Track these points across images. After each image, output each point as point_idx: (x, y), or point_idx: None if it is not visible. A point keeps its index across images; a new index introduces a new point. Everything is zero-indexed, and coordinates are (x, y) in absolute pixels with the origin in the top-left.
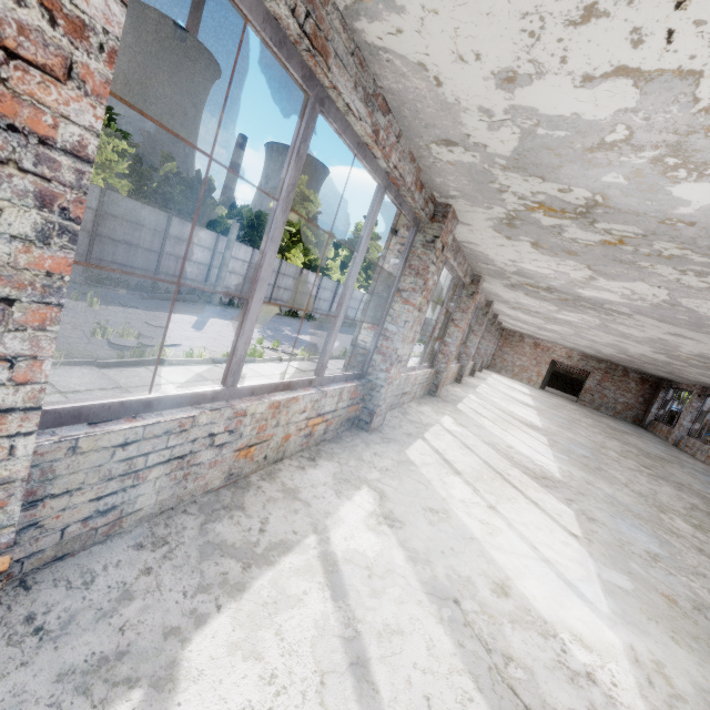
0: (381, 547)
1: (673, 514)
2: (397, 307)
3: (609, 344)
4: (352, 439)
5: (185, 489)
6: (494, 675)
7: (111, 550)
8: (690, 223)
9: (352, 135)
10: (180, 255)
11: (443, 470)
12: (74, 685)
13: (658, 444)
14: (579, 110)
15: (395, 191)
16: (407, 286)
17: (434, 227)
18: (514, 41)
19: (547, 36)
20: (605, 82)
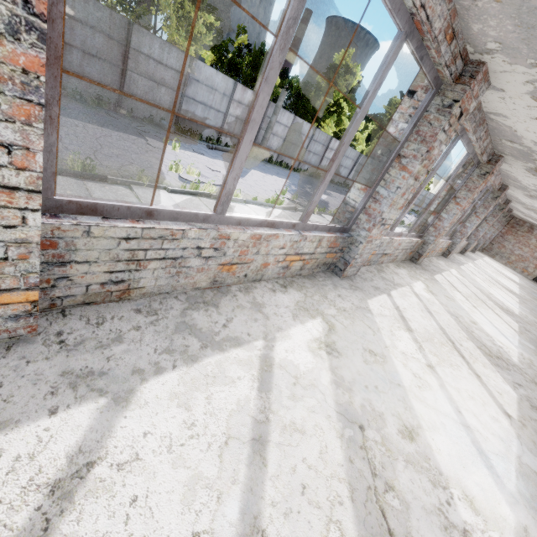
0: (313, 366)
1: None
2: (393, 173)
3: None
4: (323, 280)
5: (178, 282)
6: (370, 494)
7: (120, 308)
8: None
9: None
10: (239, 117)
11: (396, 324)
12: (70, 381)
13: None
14: None
15: (418, 40)
16: (409, 153)
17: (456, 90)
18: None
19: None
20: None
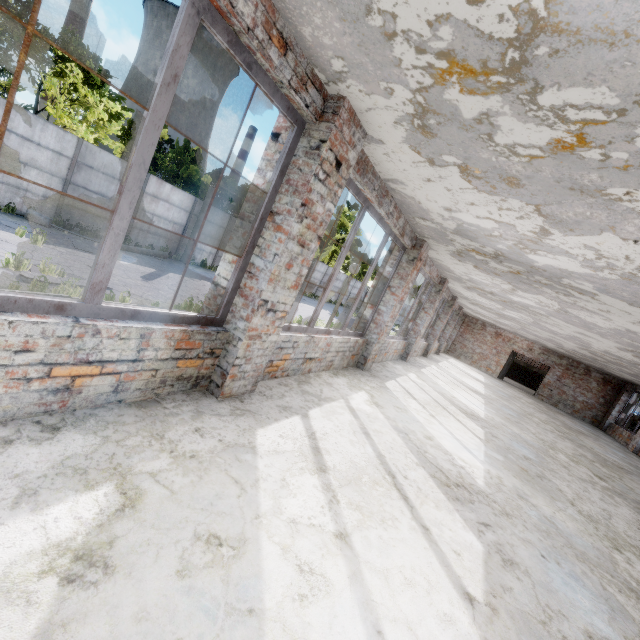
0: None
1: (632, 553)
2: (268, 236)
3: (570, 337)
4: (177, 405)
5: None
6: None
7: None
8: None
9: None
10: (155, 213)
11: (298, 464)
12: None
13: (617, 449)
14: None
15: (229, 32)
16: (282, 208)
17: (321, 129)
18: None
19: None
20: None
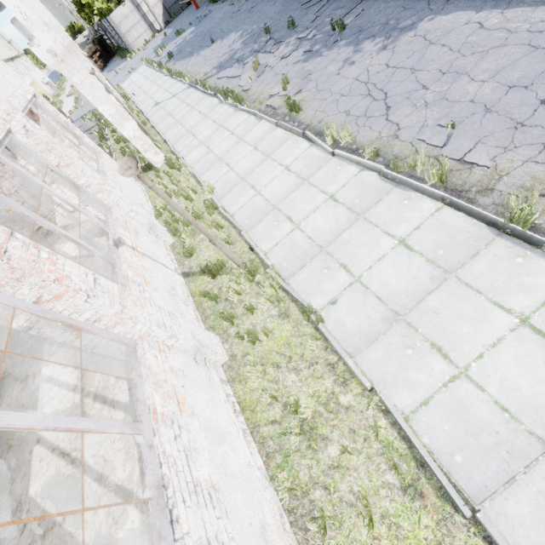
0: None
1: None
2: None
3: None
4: None
5: None
6: None
7: None
8: None
9: None
10: None
11: None
12: None
13: None
14: None
15: None
16: None
17: None
18: None
19: None
20: None
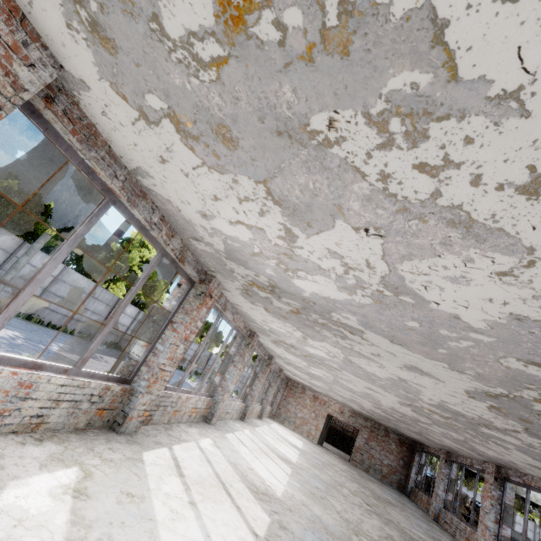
0: None
1: None
2: None
3: (364, 394)
4: None
5: None
6: None
7: None
8: None
9: None
10: None
11: None
12: None
13: (420, 519)
14: None
15: None
16: None
17: None
18: None
19: None
20: None
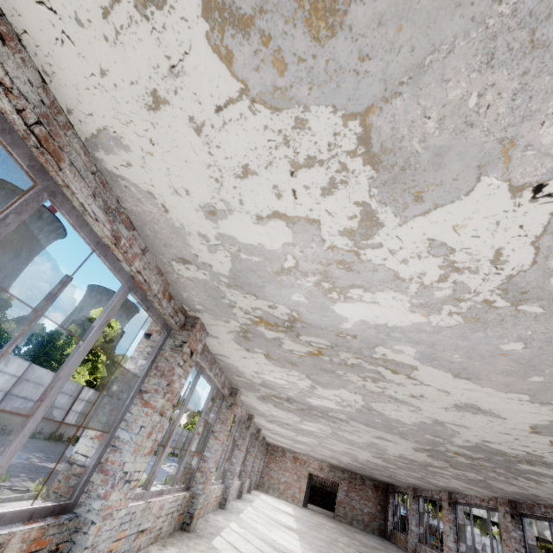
0: None
1: None
2: (135, 410)
3: (344, 452)
4: None
5: None
6: None
7: None
8: (353, 336)
9: (90, 233)
10: None
11: None
12: None
13: None
14: (262, 241)
15: (142, 295)
16: (150, 387)
17: (183, 334)
18: (207, 184)
19: (226, 183)
20: (270, 222)
